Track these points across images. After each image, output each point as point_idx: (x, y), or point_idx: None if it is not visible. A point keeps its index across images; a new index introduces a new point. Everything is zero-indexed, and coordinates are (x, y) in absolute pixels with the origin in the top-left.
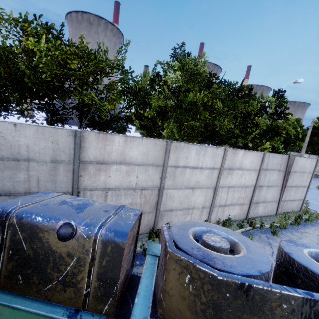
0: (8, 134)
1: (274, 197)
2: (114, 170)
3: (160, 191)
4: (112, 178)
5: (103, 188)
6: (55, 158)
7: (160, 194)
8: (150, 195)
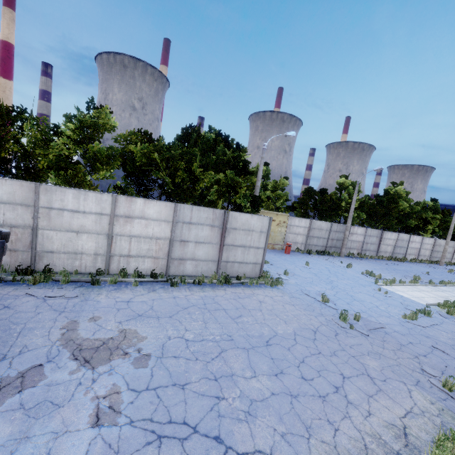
0: None
1: (209, 255)
2: None
3: (33, 230)
4: None
5: None
6: None
7: (34, 233)
8: (22, 234)
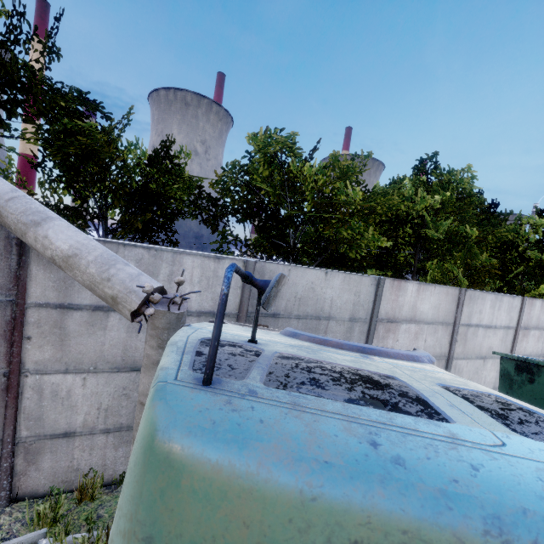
0: (317, 285)
1: None
2: (403, 331)
3: (449, 362)
4: (400, 342)
5: None
6: (353, 315)
7: (449, 366)
8: None
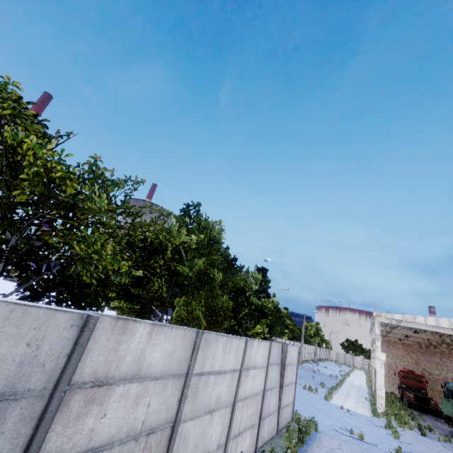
0: None
1: (275, 404)
2: (117, 396)
3: (174, 429)
4: (109, 417)
5: (82, 451)
6: (14, 385)
7: (174, 436)
8: (157, 444)
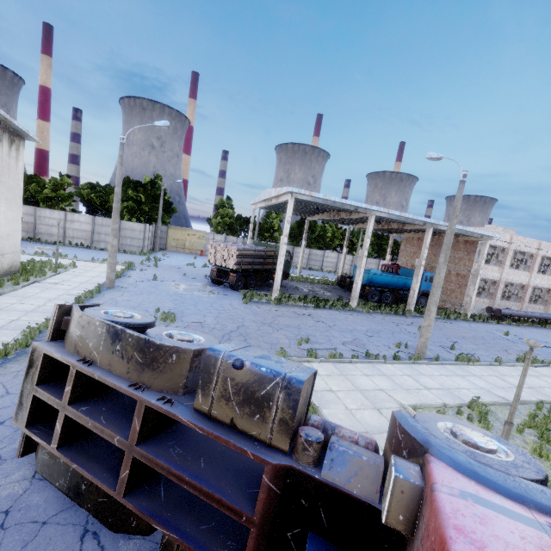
0: None
1: None
2: None
3: (35, 224)
4: None
5: None
6: None
7: (35, 226)
8: (31, 226)
